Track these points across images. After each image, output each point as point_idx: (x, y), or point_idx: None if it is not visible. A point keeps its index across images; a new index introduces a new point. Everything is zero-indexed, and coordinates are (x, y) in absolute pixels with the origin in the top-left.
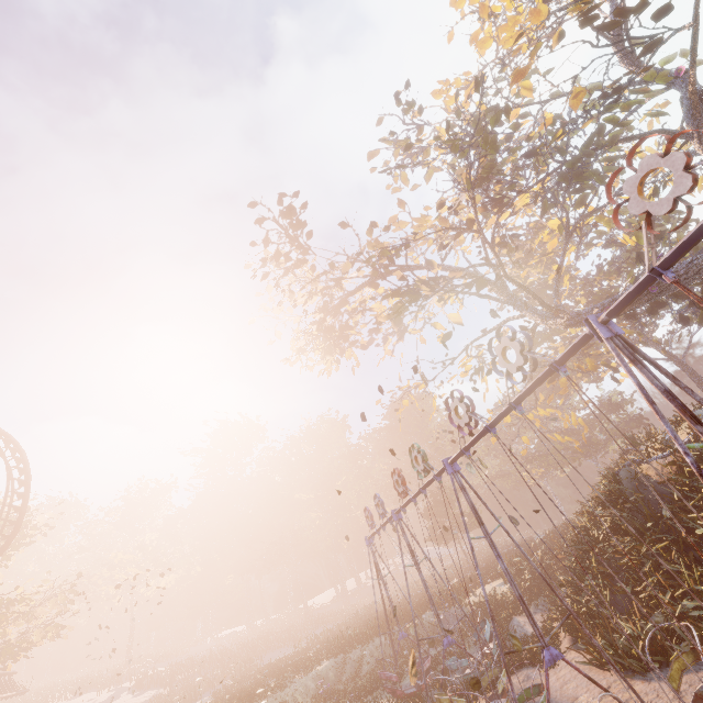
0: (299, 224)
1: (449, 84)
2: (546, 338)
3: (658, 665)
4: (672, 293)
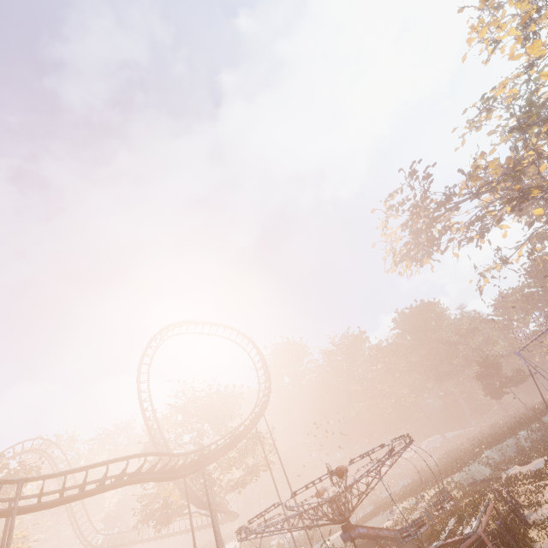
0: (427, 176)
1: (503, 83)
2: None
3: None
4: None
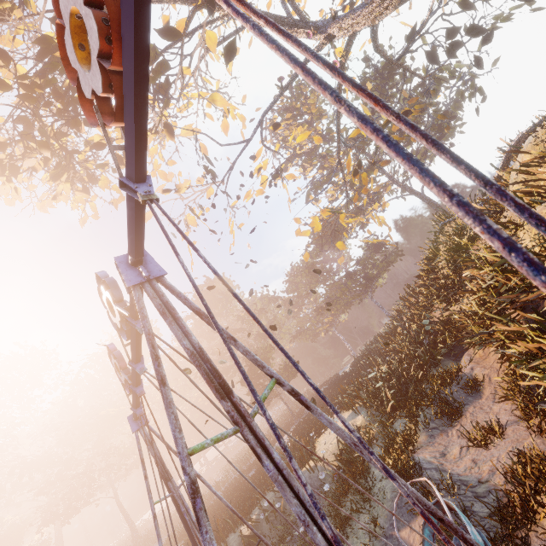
0: None
1: None
2: (325, 182)
3: None
4: None
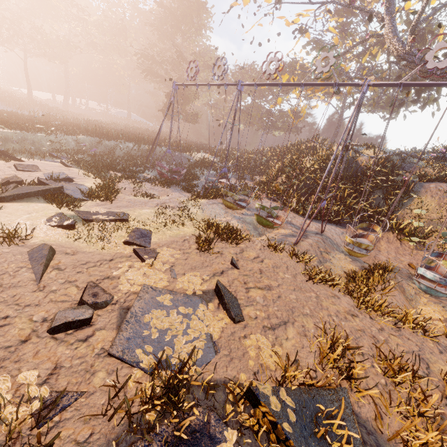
0: None
1: None
2: (323, 50)
3: (318, 219)
4: (427, 88)
